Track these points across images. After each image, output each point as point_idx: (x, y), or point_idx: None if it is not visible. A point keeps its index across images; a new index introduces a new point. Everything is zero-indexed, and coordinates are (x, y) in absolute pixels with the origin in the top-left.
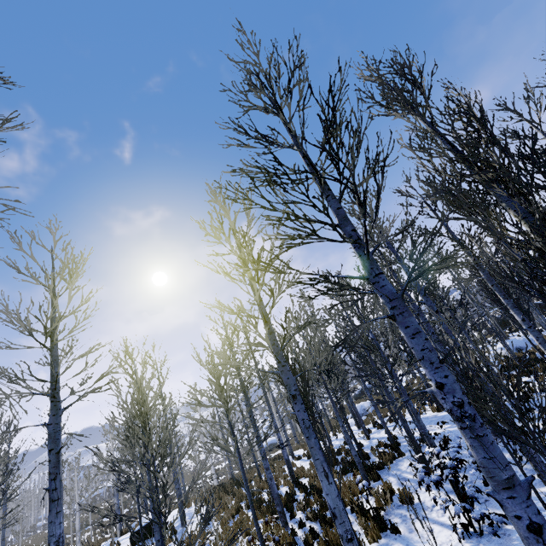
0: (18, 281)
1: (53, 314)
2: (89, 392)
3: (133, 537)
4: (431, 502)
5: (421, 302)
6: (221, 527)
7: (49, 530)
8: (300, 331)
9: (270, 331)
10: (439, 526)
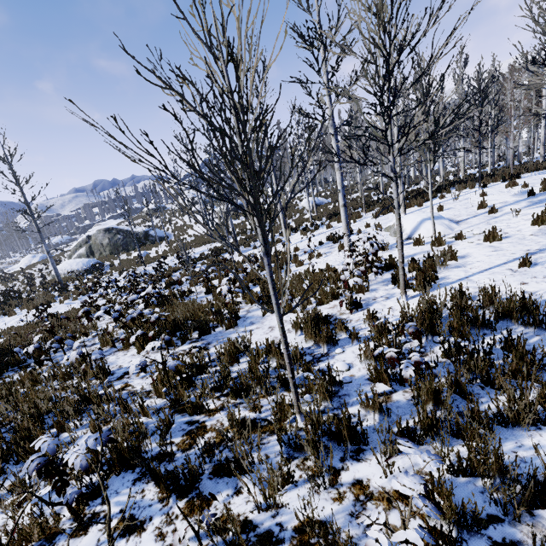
0: None
1: None
2: None
3: None
4: None
5: None
6: None
7: None
8: None
9: None
10: None
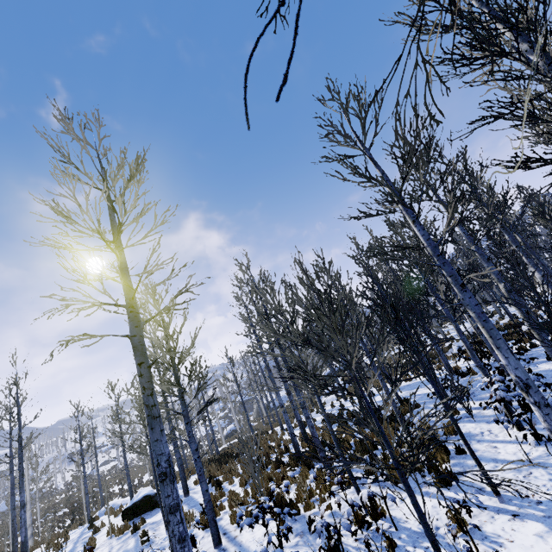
0: (56, 176)
1: (112, 218)
2: (167, 308)
3: (126, 513)
4: (477, 431)
5: (474, 250)
6: (241, 487)
7: (155, 449)
8: (463, 223)
9: (423, 227)
10: (501, 443)
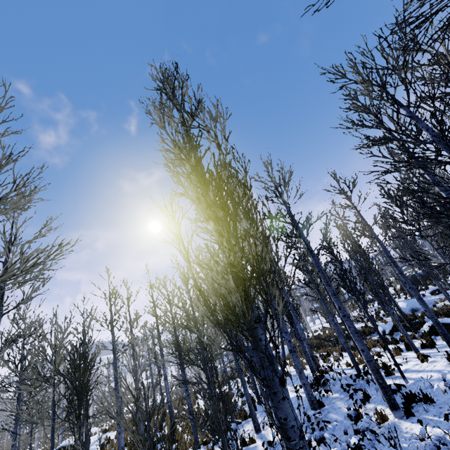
0: None
1: None
2: None
3: None
4: None
5: None
6: None
7: None
8: None
9: None
10: None
